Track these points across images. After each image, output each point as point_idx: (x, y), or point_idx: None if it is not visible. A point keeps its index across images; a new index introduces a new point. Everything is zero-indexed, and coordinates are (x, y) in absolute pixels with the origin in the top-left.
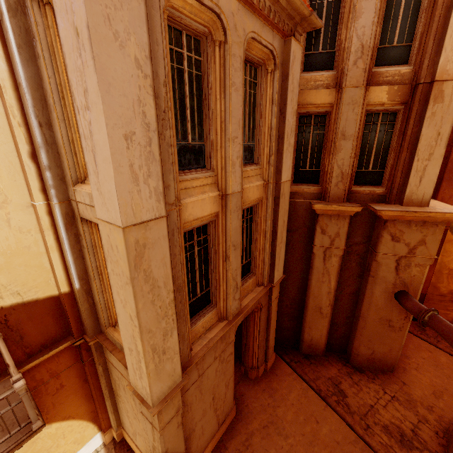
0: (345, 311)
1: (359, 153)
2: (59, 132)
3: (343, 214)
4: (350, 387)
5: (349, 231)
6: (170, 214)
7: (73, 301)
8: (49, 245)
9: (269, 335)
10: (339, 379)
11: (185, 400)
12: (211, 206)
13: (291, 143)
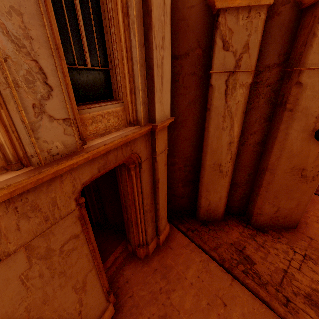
0: (247, 167)
1: None
2: None
3: (258, 3)
4: (255, 251)
5: (260, 46)
6: None
7: None
8: None
9: (158, 202)
10: (242, 244)
11: None
12: None
13: None
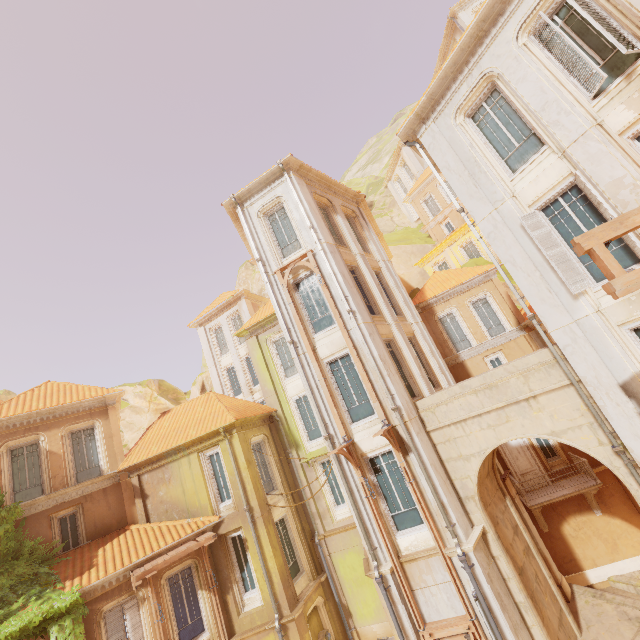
0: None
1: None
2: None
3: None
4: None
5: None
6: None
7: None
8: None
9: None
10: None
11: None
12: None
13: None
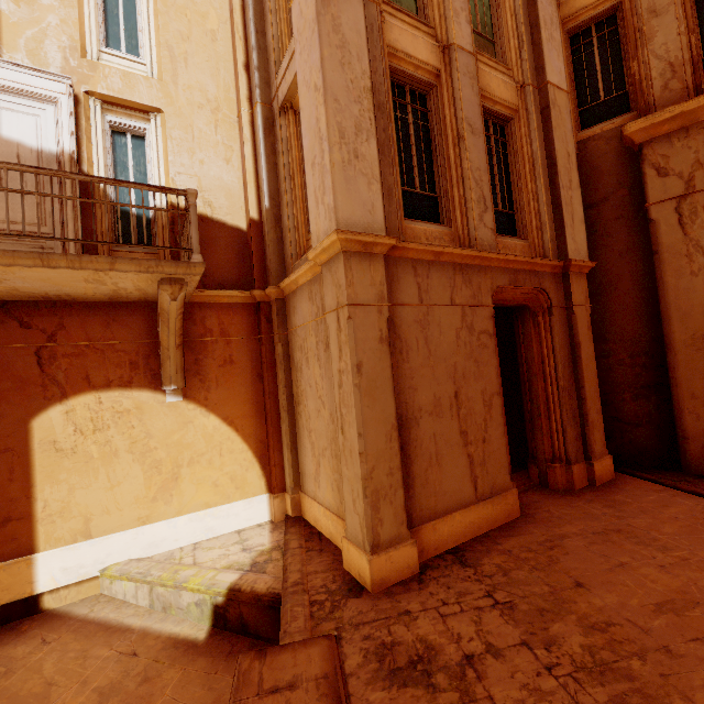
0: None
1: (698, 32)
2: (271, 26)
3: (696, 121)
4: None
5: None
6: (369, 6)
7: (260, 235)
8: (246, 157)
9: (582, 385)
10: None
11: (396, 325)
12: (428, 55)
13: (556, 39)
